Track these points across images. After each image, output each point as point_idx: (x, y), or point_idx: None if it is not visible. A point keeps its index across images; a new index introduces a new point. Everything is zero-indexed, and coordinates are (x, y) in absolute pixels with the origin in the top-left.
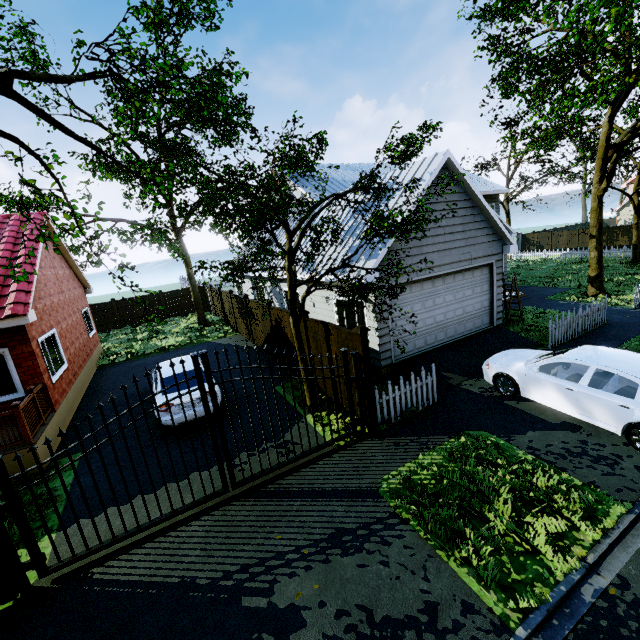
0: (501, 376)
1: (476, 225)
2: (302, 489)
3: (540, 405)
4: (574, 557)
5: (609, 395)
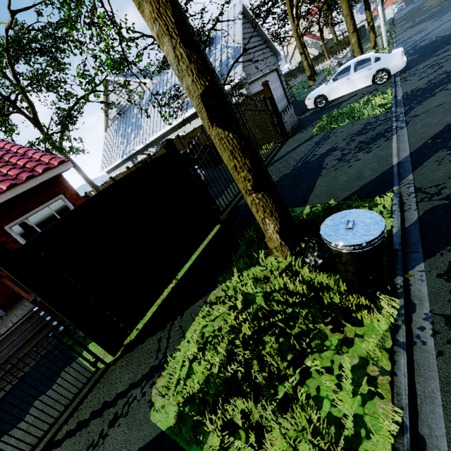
0: (317, 98)
1: (264, 46)
2: (285, 153)
3: (337, 101)
4: (390, 95)
5: (362, 70)
